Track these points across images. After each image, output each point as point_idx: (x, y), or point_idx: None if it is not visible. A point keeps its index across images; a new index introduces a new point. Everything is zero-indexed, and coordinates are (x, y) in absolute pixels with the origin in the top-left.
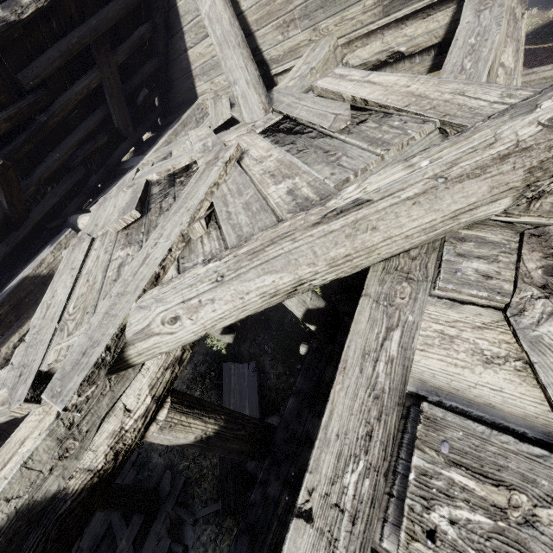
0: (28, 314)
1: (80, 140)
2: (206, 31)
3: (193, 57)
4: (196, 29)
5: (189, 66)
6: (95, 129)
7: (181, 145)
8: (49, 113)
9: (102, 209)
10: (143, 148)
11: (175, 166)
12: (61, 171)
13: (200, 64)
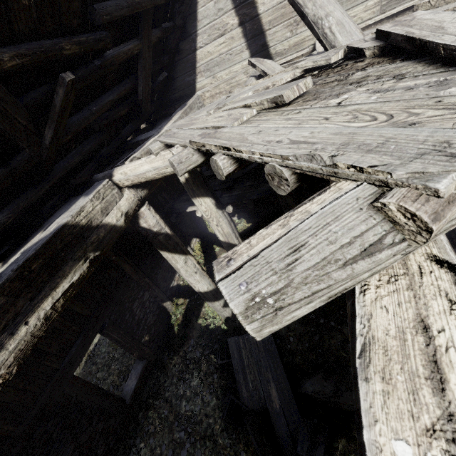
0: (63, 272)
1: (113, 101)
2: (220, 32)
3: (200, 56)
4: (210, 31)
5: (194, 64)
6: (123, 96)
7: (241, 90)
8: (102, 60)
9: (183, 133)
10: (144, 132)
11: (275, 83)
12: (86, 131)
13: (205, 61)
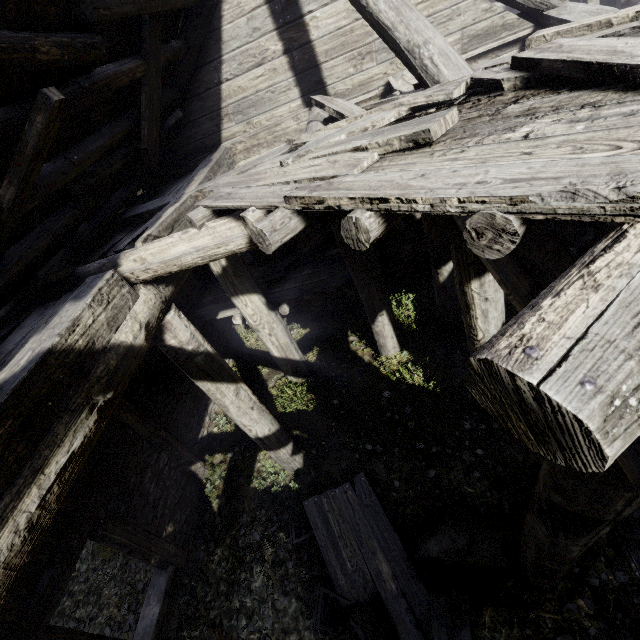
0: (54, 437)
1: (103, 148)
2: (256, 61)
3: (227, 92)
4: (242, 58)
5: (218, 104)
6: (118, 141)
7: (313, 136)
8: (91, 80)
9: (251, 192)
10: (144, 200)
11: (376, 123)
12: (58, 196)
13: (235, 100)
